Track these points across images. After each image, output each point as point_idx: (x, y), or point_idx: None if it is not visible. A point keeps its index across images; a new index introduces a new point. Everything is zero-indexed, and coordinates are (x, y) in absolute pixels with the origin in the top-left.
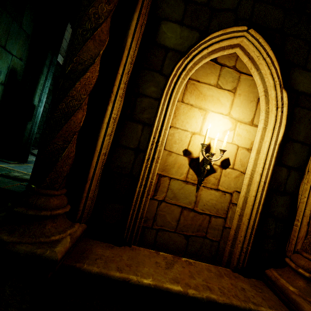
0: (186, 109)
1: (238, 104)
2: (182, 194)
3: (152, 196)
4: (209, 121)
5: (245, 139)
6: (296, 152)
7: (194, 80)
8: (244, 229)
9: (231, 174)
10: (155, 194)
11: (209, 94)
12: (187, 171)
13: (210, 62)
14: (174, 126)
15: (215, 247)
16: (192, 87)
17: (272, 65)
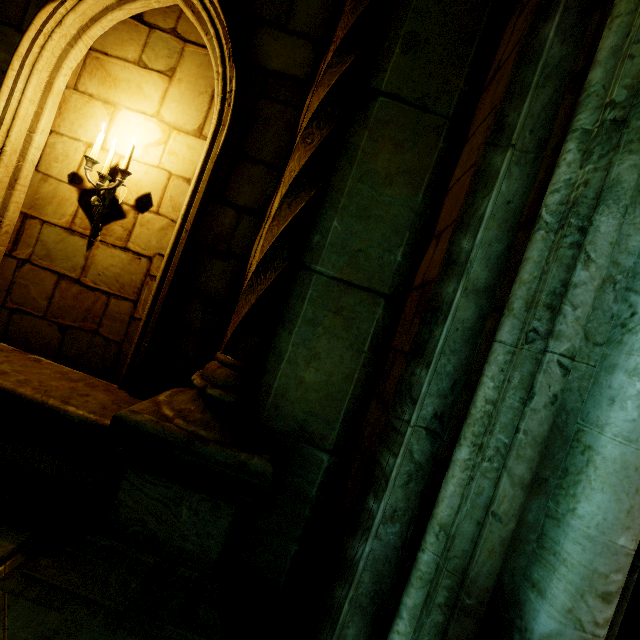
0: (81, 102)
1: (176, 98)
2: (61, 251)
3: (10, 251)
4: (120, 125)
5: (183, 162)
6: (254, 182)
7: (99, 52)
8: (146, 313)
9: (153, 224)
10: (15, 248)
11: (124, 76)
12: (74, 213)
13: (130, 22)
14: (56, 131)
15: (113, 352)
16: (95, 63)
17: (218, 20)
